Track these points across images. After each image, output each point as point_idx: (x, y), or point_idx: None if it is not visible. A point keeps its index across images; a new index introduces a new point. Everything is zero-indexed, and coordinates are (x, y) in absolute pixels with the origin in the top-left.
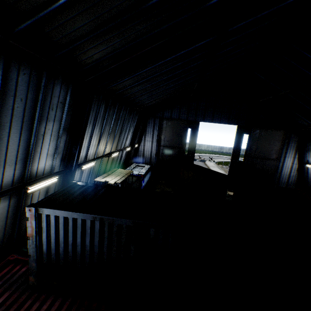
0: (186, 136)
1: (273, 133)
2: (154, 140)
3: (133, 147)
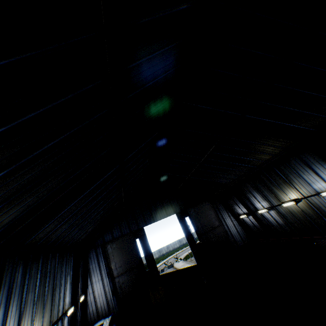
0: (137, 248)
1: (203, 206)
2: (103, 275)
3: (77, 303)
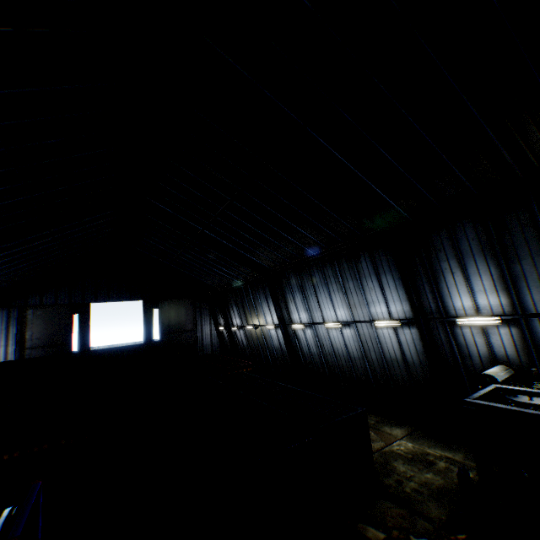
0: (72, 325)
1: (183, 302)
2: (11, 342)
3: None
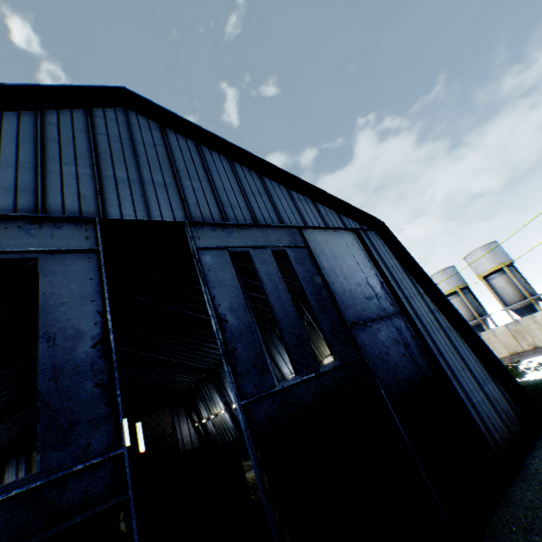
0: None
1: (161, 410)
2: None
3: None
